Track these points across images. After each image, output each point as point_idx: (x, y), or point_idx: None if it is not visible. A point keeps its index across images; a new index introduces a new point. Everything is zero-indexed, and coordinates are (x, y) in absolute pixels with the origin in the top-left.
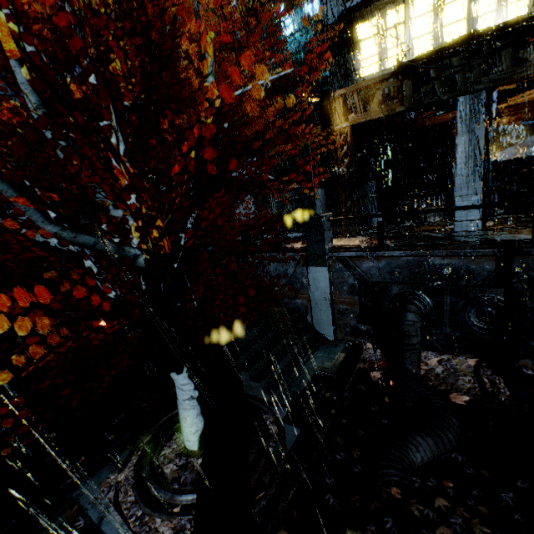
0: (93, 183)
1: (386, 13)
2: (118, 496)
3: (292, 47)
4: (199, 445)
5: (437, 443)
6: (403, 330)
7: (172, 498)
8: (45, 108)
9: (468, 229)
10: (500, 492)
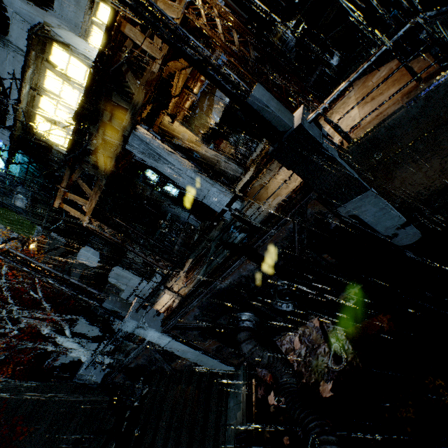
0: None
1: (39, 107)
2: None
3: (18, 169)
4: None
5: None
6: (250, 363)
7: None
8: None
9: None
10: None
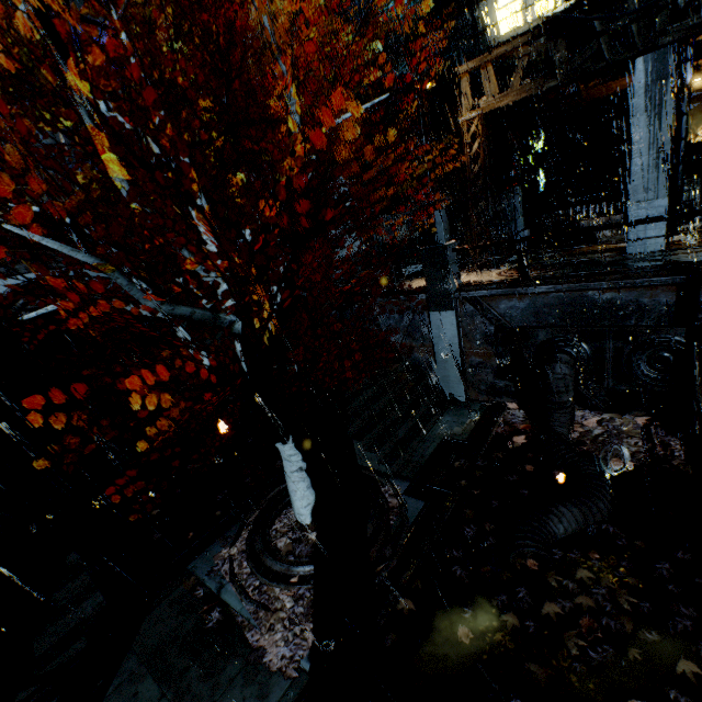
0: (177, 244)
1: None
2: (233, 568)
3: None
4: (312, 518)
5: (585, 513)
6: (550, 386)
7: (288, 569)
8: (125, 173)
9: (647, 247)
10: (654, 563)
